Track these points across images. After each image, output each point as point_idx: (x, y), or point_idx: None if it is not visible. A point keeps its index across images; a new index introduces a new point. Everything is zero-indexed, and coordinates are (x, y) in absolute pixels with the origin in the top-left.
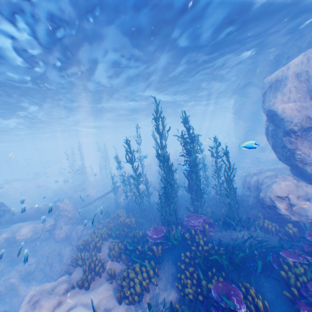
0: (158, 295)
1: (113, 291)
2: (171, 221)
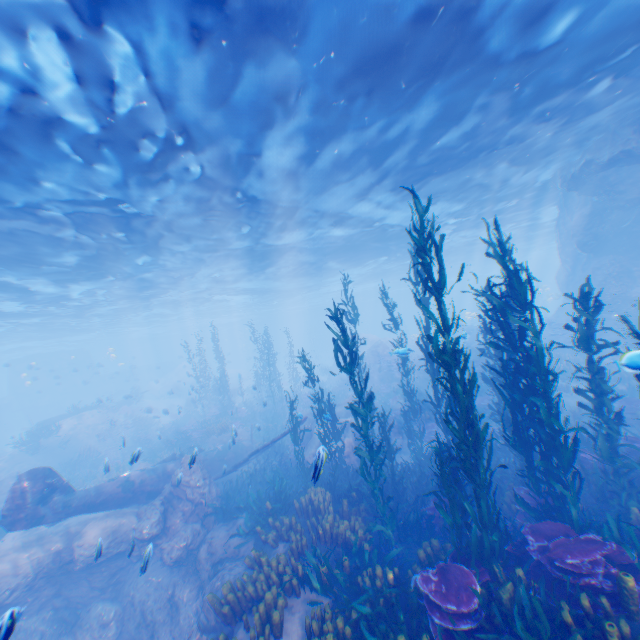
0: None
1: None
2: (486, 548)
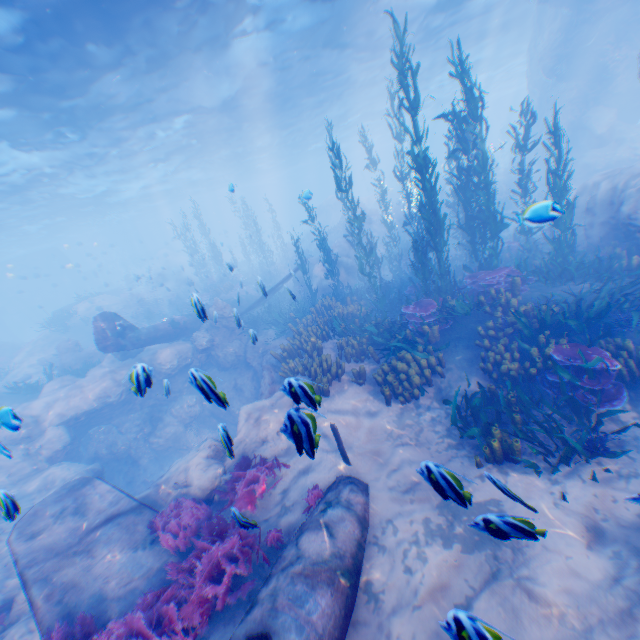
0: (448, 387)
1: (370, 394)
2: (442, 289)
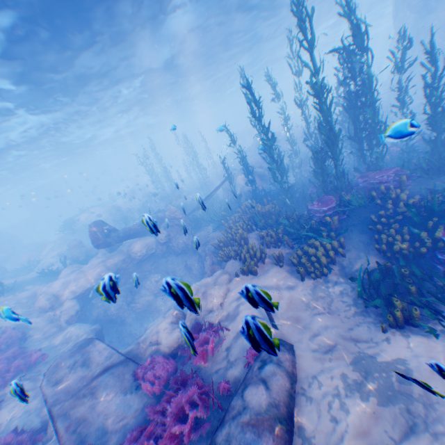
0: (350, 265)
1: (287, 272)
2: (338, 188)
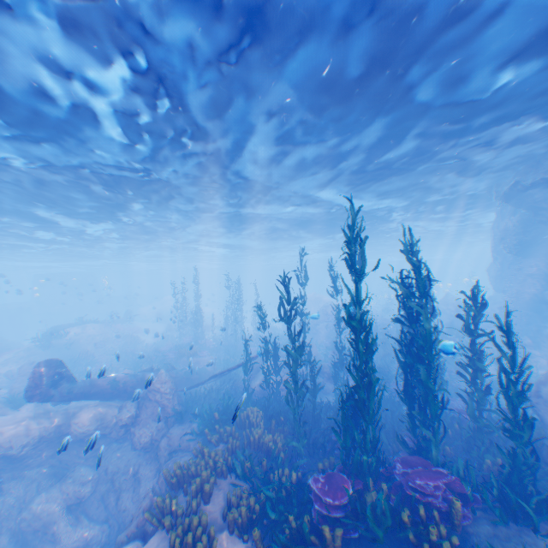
0: None
1: None
2: (364, 466)
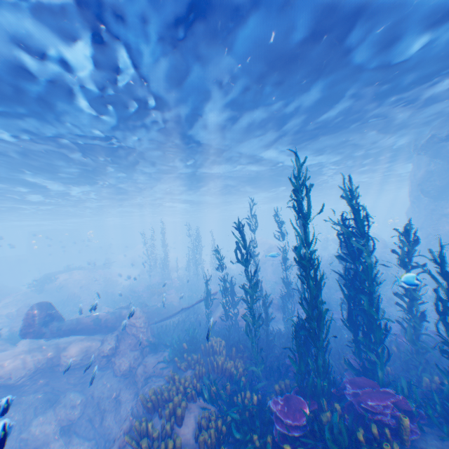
0: None
1: None
2: (318, 388)
